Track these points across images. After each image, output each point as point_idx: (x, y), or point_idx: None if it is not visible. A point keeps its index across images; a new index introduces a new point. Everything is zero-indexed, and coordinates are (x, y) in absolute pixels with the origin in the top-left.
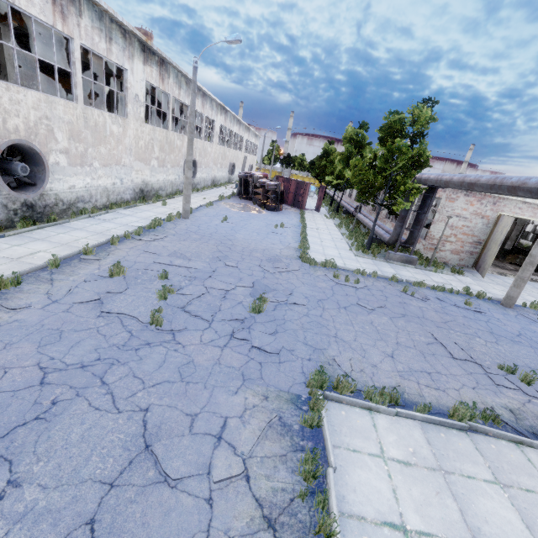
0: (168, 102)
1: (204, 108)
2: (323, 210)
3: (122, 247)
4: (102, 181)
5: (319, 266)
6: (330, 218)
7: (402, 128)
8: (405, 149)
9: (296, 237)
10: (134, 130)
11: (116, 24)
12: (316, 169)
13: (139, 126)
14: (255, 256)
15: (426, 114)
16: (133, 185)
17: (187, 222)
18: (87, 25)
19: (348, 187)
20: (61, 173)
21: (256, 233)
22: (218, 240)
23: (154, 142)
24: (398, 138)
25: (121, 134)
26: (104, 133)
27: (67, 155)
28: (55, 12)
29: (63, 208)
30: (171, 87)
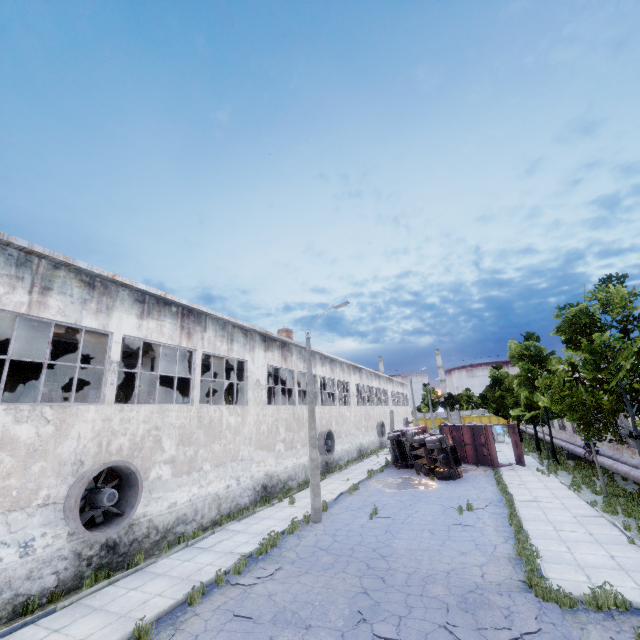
0: (293, 377)
1: (334, 373)
2: (529, 460)
3: (203, 608)
4: (213, 486)
5: (583, 606)
6: (549, 472)
7: (591, 319)
8: (618, 342)
9: (502, 527)
10: (254, 416)
11: (238, 328)
12: (491, 403)
13: (260, 410)
14: (434, 596)
15: (619, 293)
16: (253, 482)
17: (318, 528)
18: (211, 336)
19: (552, 417)
20: (162, 489)
21: (428, 531)
22: (363, 562)
23: (278, 422)
24: (595, 332)
25: (239, 423)
26: (220, 427)
27: (173, 465)
28: (182, 334)
29: (156, 538)
30: (295, 363)
